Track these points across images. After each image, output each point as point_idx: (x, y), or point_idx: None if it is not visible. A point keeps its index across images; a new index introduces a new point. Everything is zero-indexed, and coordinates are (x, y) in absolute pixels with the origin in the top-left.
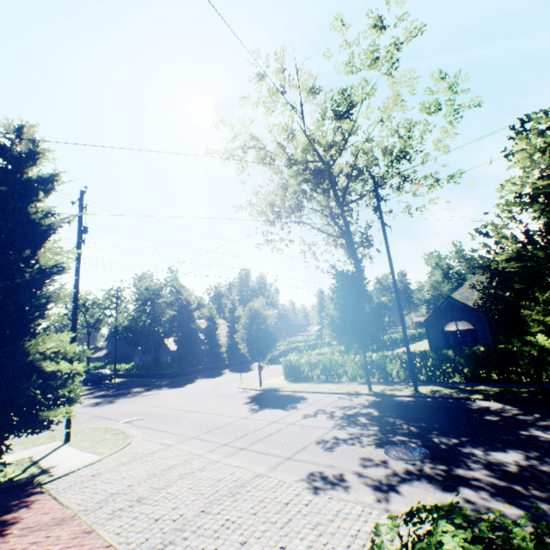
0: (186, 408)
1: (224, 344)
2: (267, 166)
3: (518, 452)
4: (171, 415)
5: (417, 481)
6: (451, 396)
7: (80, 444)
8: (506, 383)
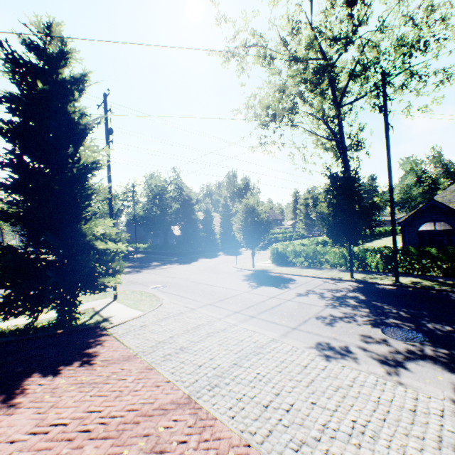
0: (196, 281)
1: (217, 232)
2: (266, 66)
3: None
4: (186, 285)
5: (422, 361)
6: (433, 288)
7: (125, 302)
8: None
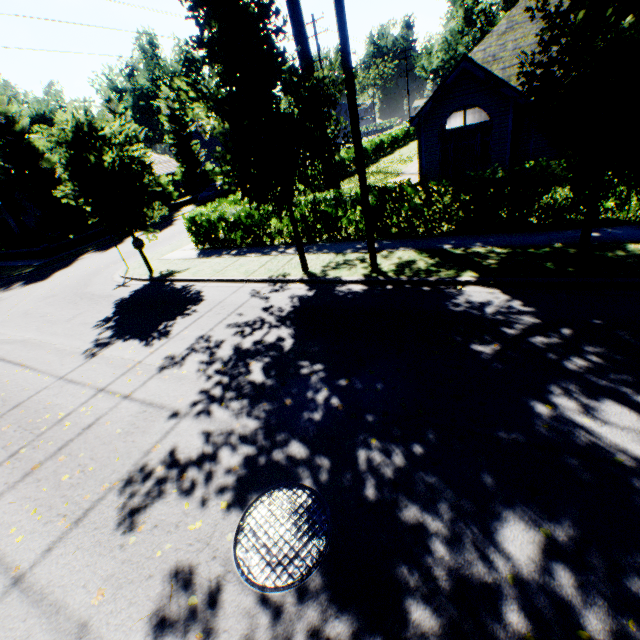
0: None
1: None
2: None
3: (531, 521)
4: None
5: None
6: (427, 280)
7: None
8: (518, 233)
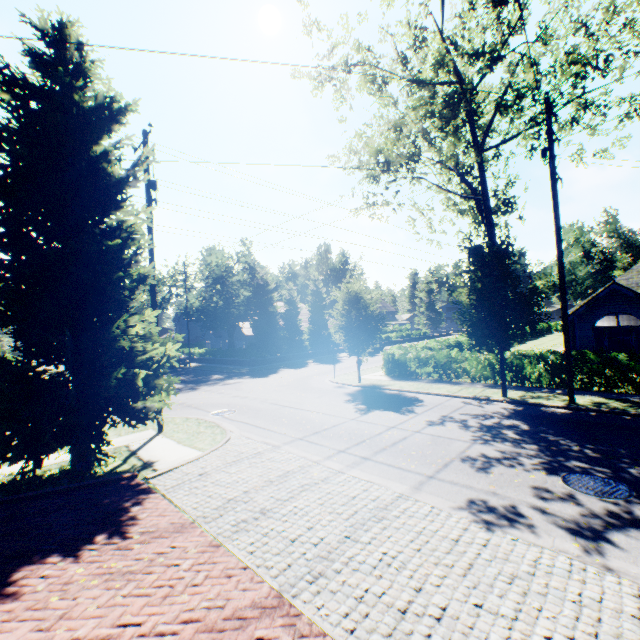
0: (278, 402)
1: (305, 331)
2: (375, 94)
3: None
4: (264, 409)
5: (634, 530)
6: (627, 412)
7: (175, 436)
8: None
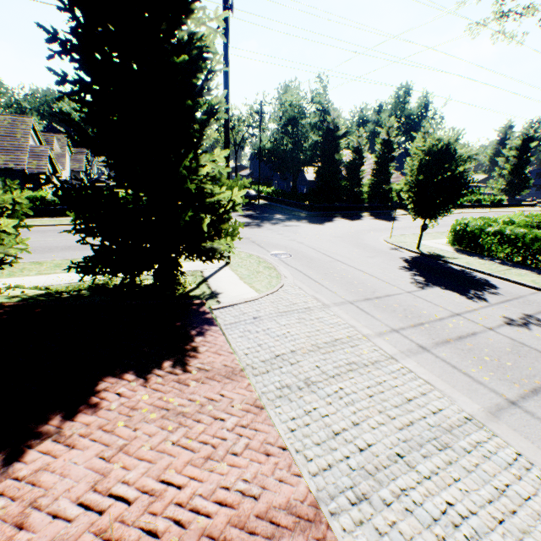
0: (331, 255)
1: (365, 183)
2: None
3: None
4: (317, 260)
5: None
6: None
7: (238, 271)
8: None
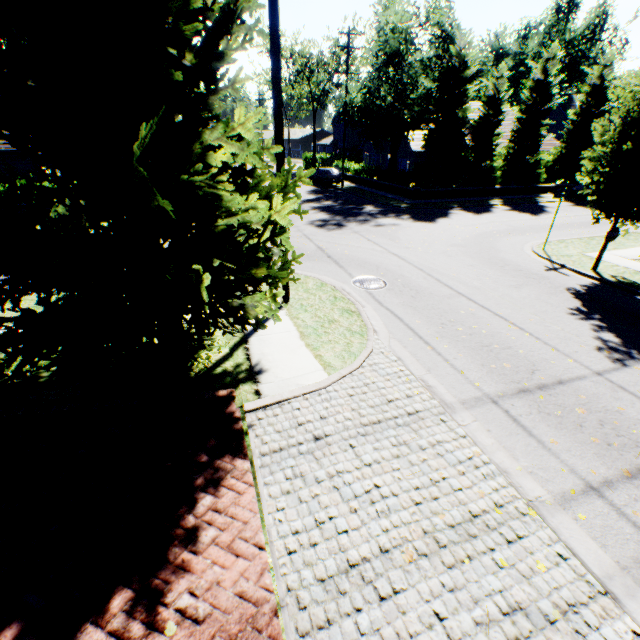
0: (449, 282)
1: (498, 153)
2: None
3: None
4: (427, 293)
5: None
6: None
7: (300, 319)
8: None
